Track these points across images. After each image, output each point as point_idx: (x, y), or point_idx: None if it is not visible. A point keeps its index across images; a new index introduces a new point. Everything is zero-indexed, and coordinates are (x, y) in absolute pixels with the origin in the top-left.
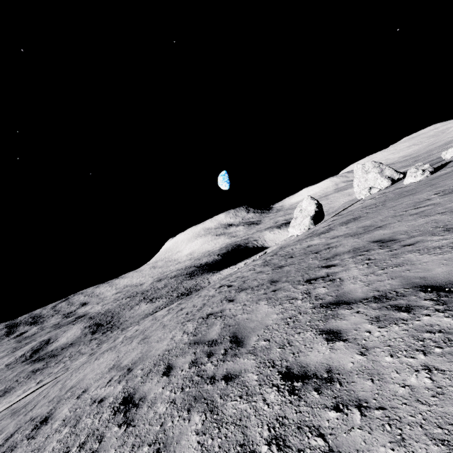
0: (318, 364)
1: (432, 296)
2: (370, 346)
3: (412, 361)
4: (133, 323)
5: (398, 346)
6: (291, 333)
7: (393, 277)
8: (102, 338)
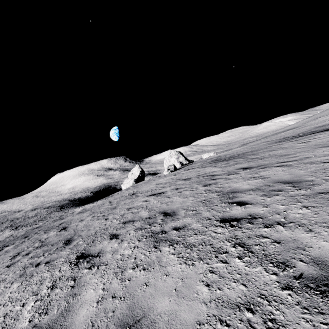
0: None
1: None
2: None
3: None
4: None
5: None
6: None
7: (0, 255)
8: None
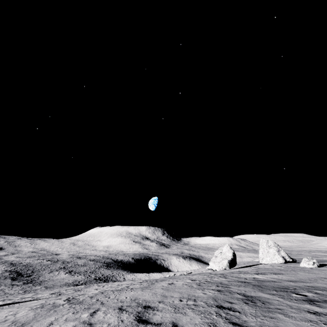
0: (320, 311)
1: None
2: None
3: None
4: (56, 286)
5: None
6: (296, 304)
7: None
8: (26, 287)
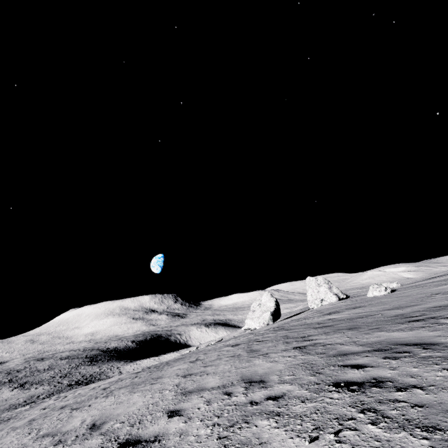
0: None
1: None
2: None
3: None
4: None
5: None
6: None
7: None
8: None
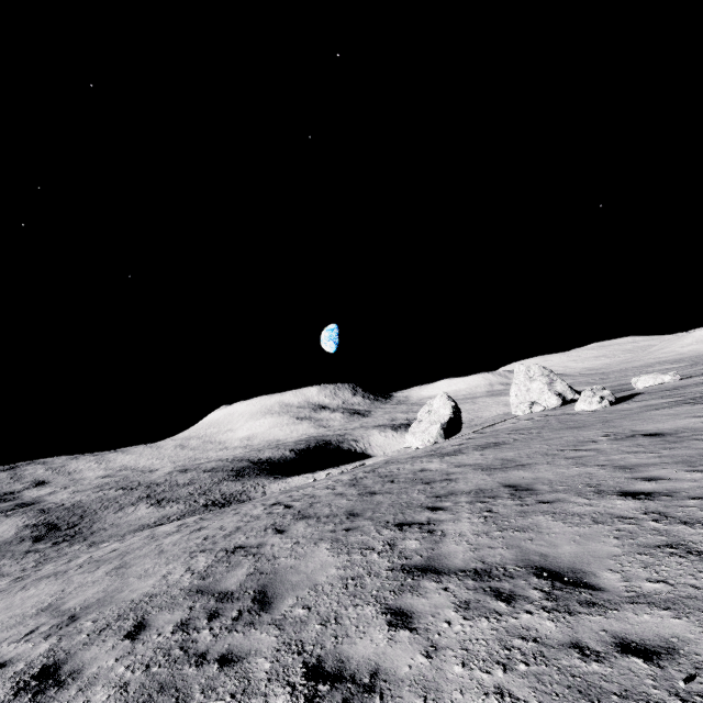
0: (363, 661)
1: (545, 585)
2: (442, 645)
3: (486, 678)
4: (114, 537)
5: (477, 652)
6: (346, 604)
7: (509, 545)
8: (50, 553)
